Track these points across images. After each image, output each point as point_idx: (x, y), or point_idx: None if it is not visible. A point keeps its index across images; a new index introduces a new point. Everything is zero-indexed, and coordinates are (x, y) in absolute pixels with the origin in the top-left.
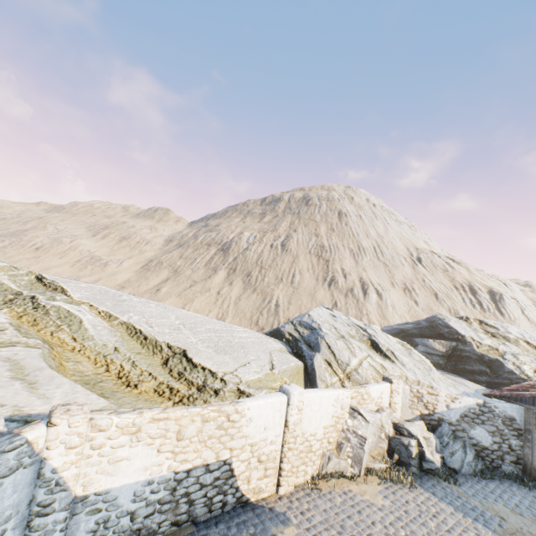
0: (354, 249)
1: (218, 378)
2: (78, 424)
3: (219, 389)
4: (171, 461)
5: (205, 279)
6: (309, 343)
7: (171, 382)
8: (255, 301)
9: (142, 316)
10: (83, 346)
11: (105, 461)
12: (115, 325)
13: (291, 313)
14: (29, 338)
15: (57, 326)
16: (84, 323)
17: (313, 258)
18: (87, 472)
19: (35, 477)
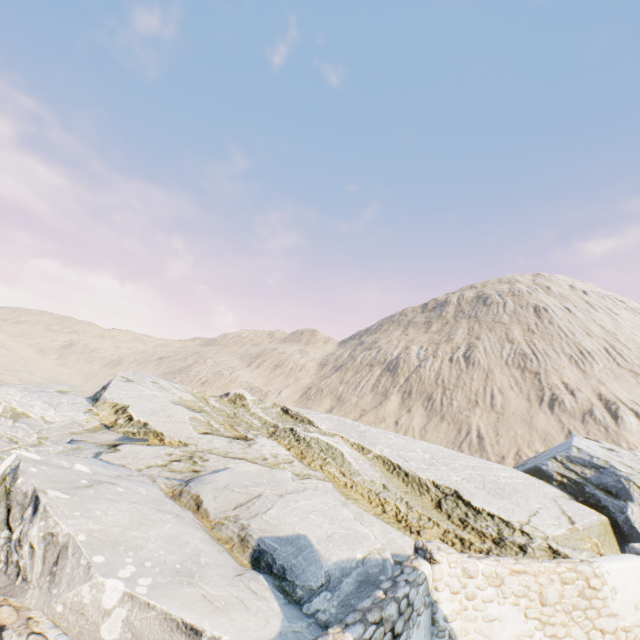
0: (574, 355)
1: (515, 529)
2: (455, 564)
3: (524, 544)
4: (540, 634)
5: (375, 406)
6: (605, 488)
7: (456, 530)
8: (446, 432)
9: (390, 448)
10: (352, 481)
11: (479, 618)
12: (370, 458)
13: (504, 448)
14: (314, 471)
15: (322, 459)
16: (345, 456)
17: (514, 371)
18: (466, 628)
19: (430, 623)
